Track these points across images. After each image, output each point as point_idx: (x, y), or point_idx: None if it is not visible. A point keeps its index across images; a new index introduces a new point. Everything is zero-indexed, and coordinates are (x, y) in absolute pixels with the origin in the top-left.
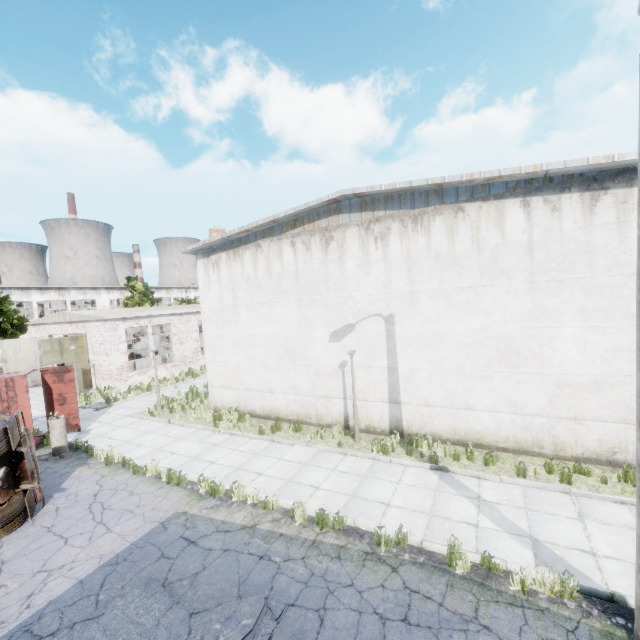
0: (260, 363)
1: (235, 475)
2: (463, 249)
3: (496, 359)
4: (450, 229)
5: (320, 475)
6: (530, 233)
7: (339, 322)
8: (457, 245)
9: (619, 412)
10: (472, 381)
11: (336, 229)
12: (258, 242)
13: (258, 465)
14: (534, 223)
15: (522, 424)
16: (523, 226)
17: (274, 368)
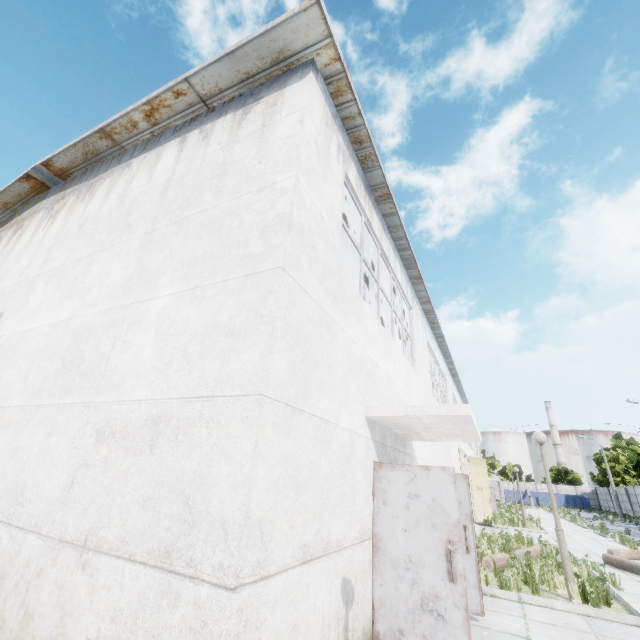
0: None
1: None
2: (108, 208)
3: (53, 377)
4: (110, 188)
5: None
6: (174, 170)
7: None
8: (106, 204)
9: (166, 521)
10: (3, 431)
11: (30, 216)
12: None
13: None
14: (182, 158)
15: (1, 560)
16: (171, 164)
17: None
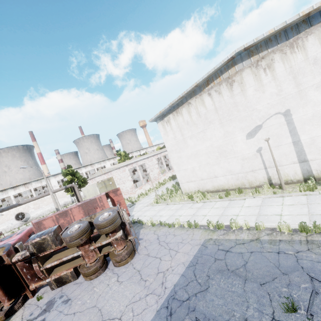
0: (205, 164)
1: (223, 218)
2: None
3: None
4: None
5: (276, 209)
6: None
7: (250, 126)
8: None
9: None
10: None
11: (235, 75)
12: (188, 101)
13: (232, 212)
14: None
15: None
16: None
17: (214, 164)
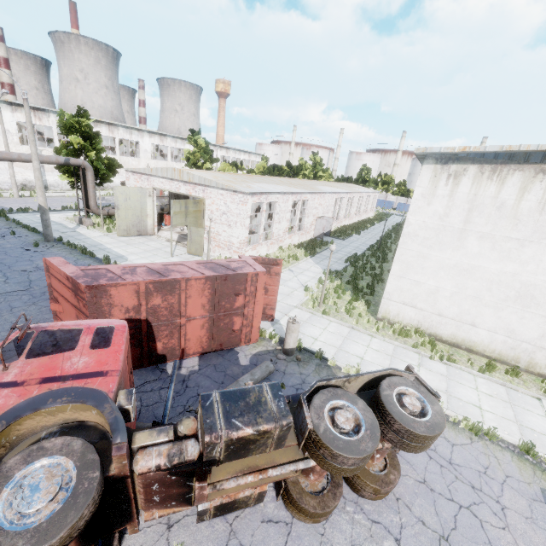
0: (472, 296)
1: (531, 436)
2: None
3: None
4: None
5: None
6: None
7: None
8: None
9: None
10: None
11: None
12: (544, 166)
13: (536, 424)
14: None
15: None
16: None
17: (491, 306)
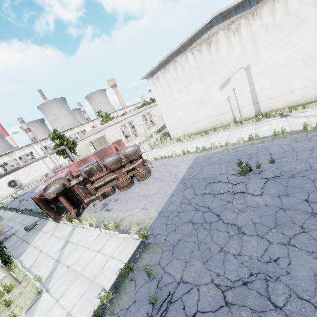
0: (189, 112)
1: (205, 146)
2: (280, 18)
3: (302, 65)
4: (272, 10)
5: (237, 134)
6: None
7: (223, 80)
8: (276, 17)
9: None
10: (291, 79)
11: (212, 36)
12: (175, 59)
13: (210, 141)
14: None
15: None
16: None
17: (196, 112)
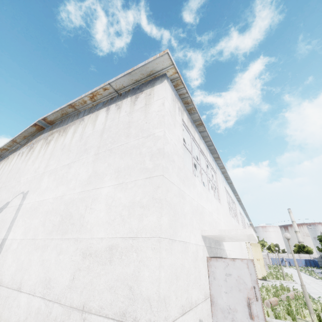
0: None
1: None
2: (75, 140)
3: (57, 225)
4: (75, 131)
5: None
6: (105, 123)
7: (5, 201)
8: (74, 139)
9: (121, 298)
10: (35, 251)
11: (36, 142)
12: (9, 156)
13: None
14: (108, 117)
15: (42, 316)
16: (103, 120)
17: None
